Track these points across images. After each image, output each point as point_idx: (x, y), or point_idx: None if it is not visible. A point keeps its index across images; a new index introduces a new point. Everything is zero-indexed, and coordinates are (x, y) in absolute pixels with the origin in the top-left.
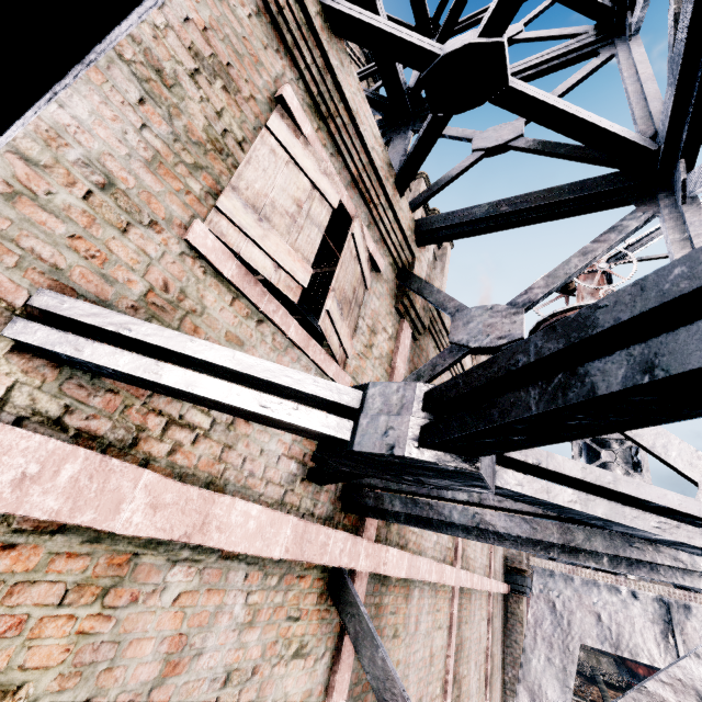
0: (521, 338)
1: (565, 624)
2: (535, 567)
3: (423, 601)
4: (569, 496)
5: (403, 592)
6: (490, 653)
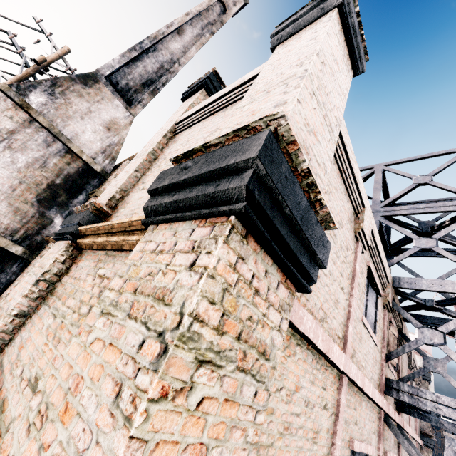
0: (446, 372)
1: None
2: (446, 436)
3: None
4: None
5: None
6: None
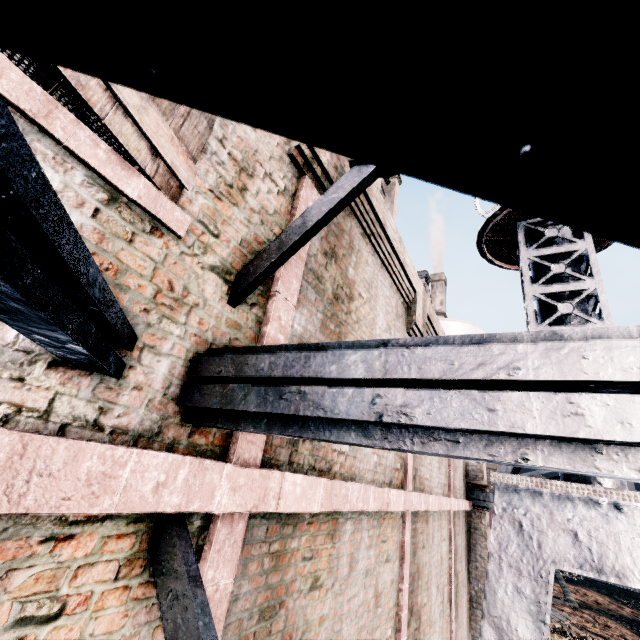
0: None
1: (535, 547)
2: (496, 483)
3: (361, 534)
4: None
5: (325, 529)
6: (454, 571)
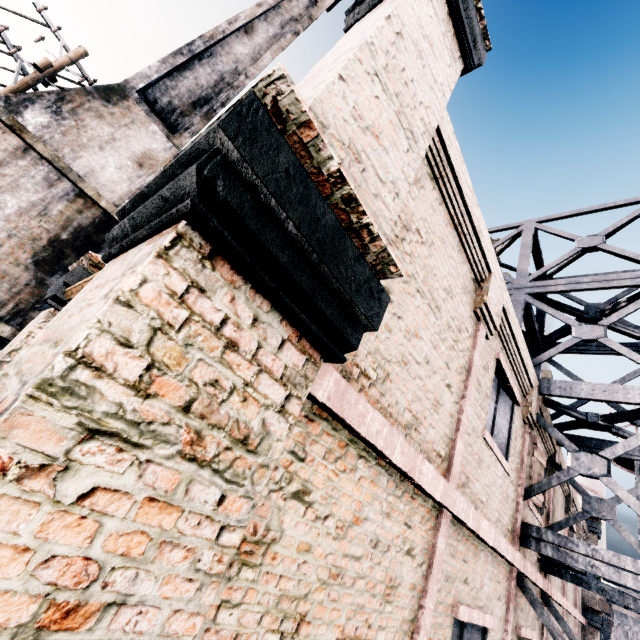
0: (615, 519)
1: None
2: (615, 610)
3: None
4: (636, 594)
5: None
6: None
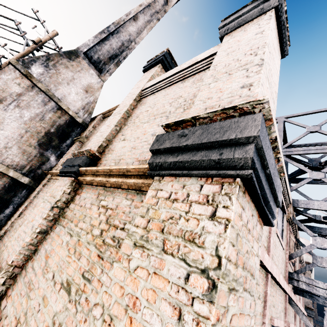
0: None
1: None
2: (326, 310)
3: None
4: None
5: None
6: None
